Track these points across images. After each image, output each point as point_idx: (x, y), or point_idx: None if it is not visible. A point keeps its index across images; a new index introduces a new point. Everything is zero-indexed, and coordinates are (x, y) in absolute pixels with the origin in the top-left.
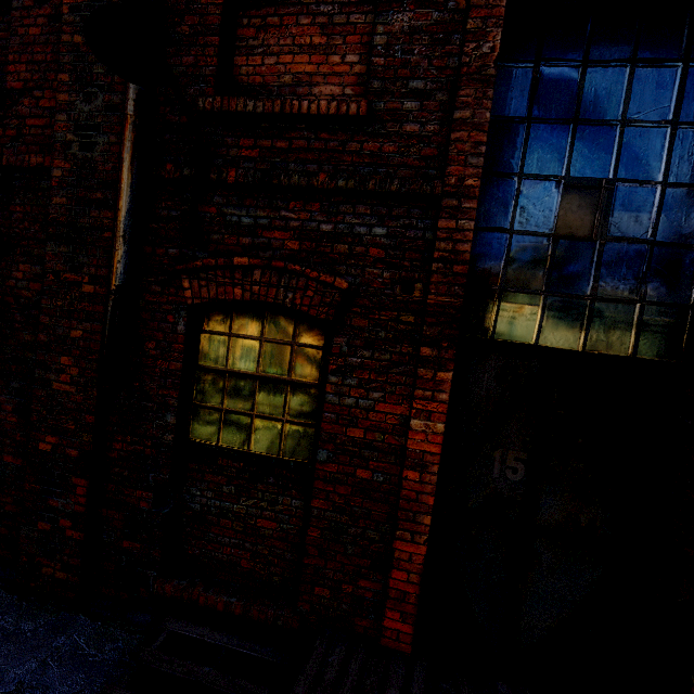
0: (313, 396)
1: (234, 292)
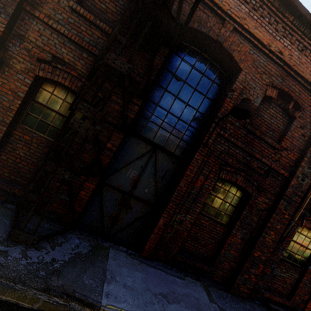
0: (309, 252)
1: None
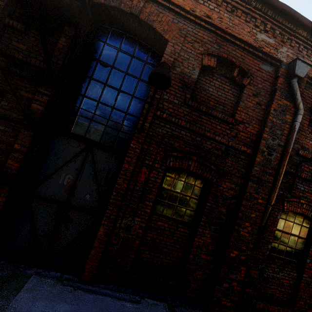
0: (303, 241)
1: (298, 210)
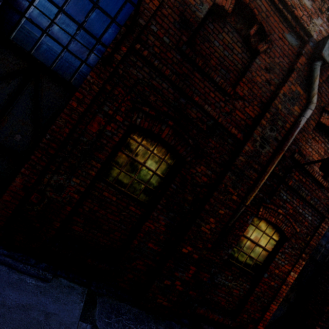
0: (267, 255)
1: (272, 219)
